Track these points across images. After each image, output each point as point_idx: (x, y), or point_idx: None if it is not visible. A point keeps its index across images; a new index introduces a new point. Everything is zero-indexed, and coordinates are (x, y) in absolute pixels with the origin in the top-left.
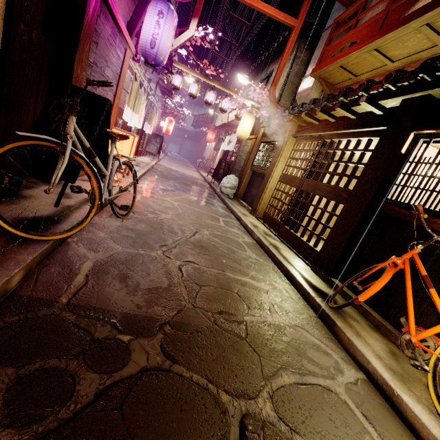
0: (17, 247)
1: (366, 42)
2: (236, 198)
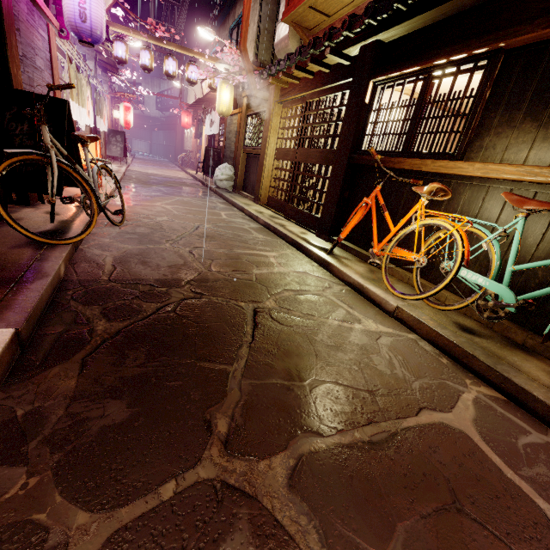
0: (47, 250)
1: None
2: (236, 190)
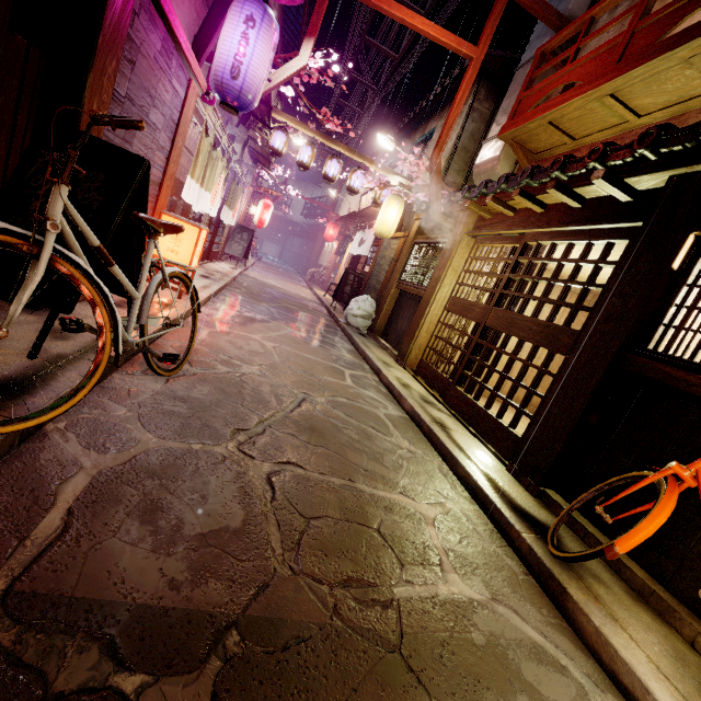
0: None
1: (595, 82)
2: (371, 334)
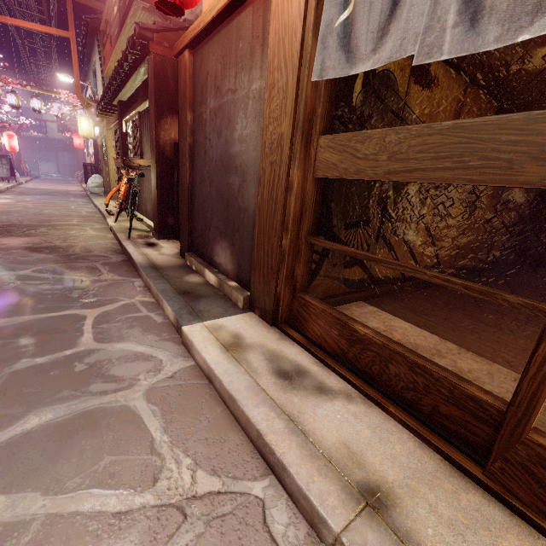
0: None
1: (109, 57)
2: (105, 194)
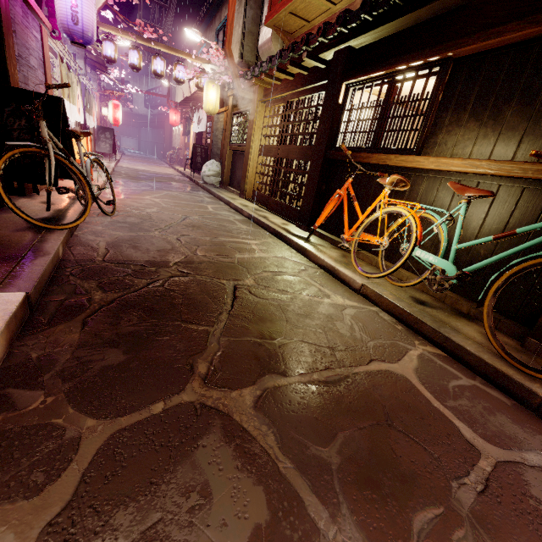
0: (46, 234)
1: None
2: (222, 186)
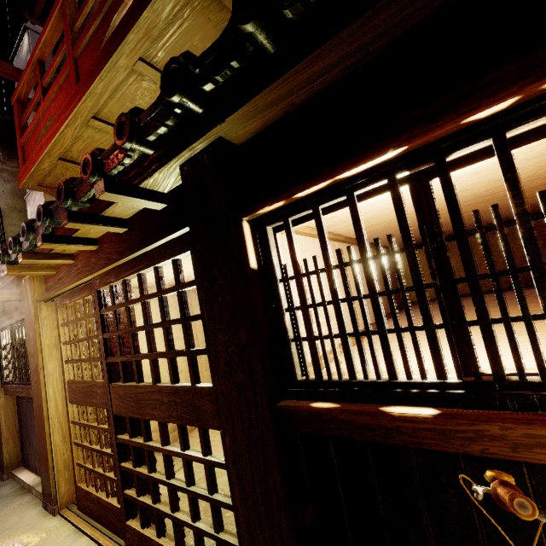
0: None
1: (68, 108)
2: (3, 475)
